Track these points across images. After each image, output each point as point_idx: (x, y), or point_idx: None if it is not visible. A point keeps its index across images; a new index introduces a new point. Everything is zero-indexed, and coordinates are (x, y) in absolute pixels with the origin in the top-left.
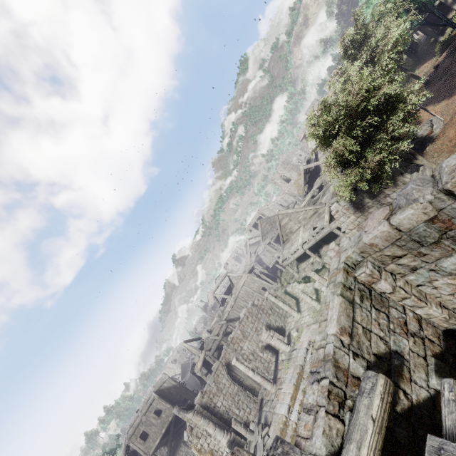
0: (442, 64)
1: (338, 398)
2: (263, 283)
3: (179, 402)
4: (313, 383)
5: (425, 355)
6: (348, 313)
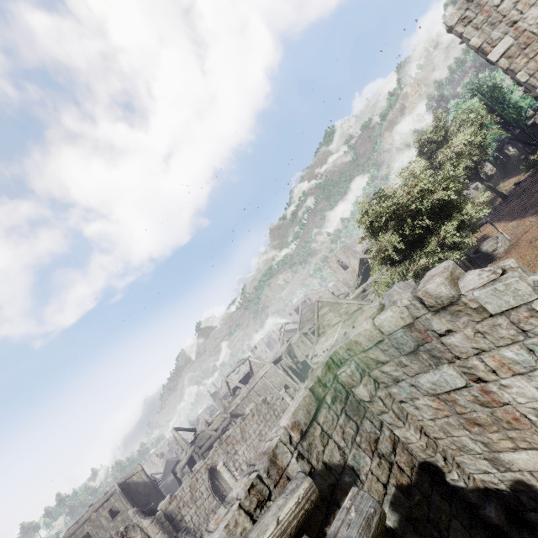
0: (523, 183)
1: (260, 496)
2: (288, 380)
3: (145, 507)
4: (245, 476)
5: (386, 482)
6: (310, 409)
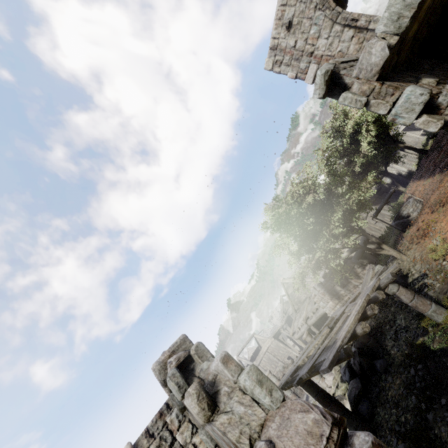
0: (438, 134)
1: None
2: (290, 352)
3: None
4: None
5: None
6: None
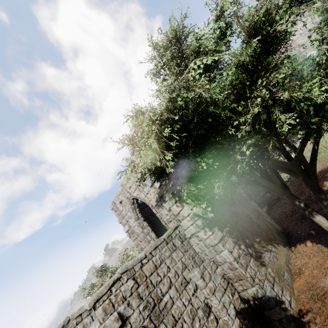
0: None
1: None
2: None
3: None
4: None
5: None
6: None
